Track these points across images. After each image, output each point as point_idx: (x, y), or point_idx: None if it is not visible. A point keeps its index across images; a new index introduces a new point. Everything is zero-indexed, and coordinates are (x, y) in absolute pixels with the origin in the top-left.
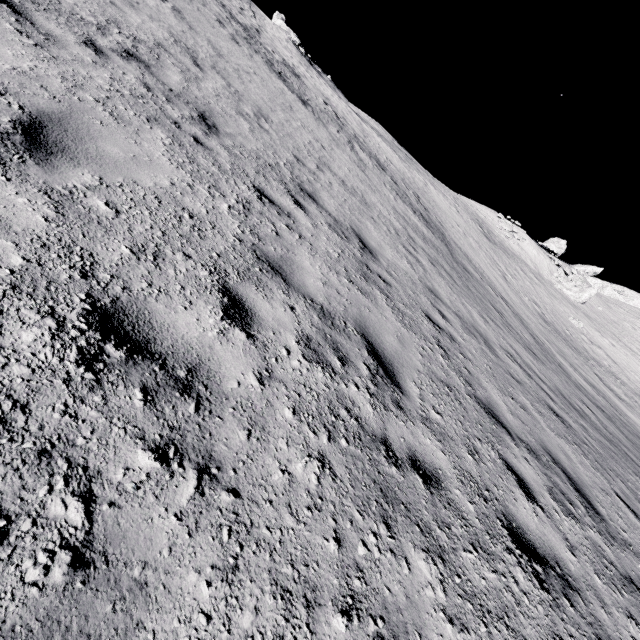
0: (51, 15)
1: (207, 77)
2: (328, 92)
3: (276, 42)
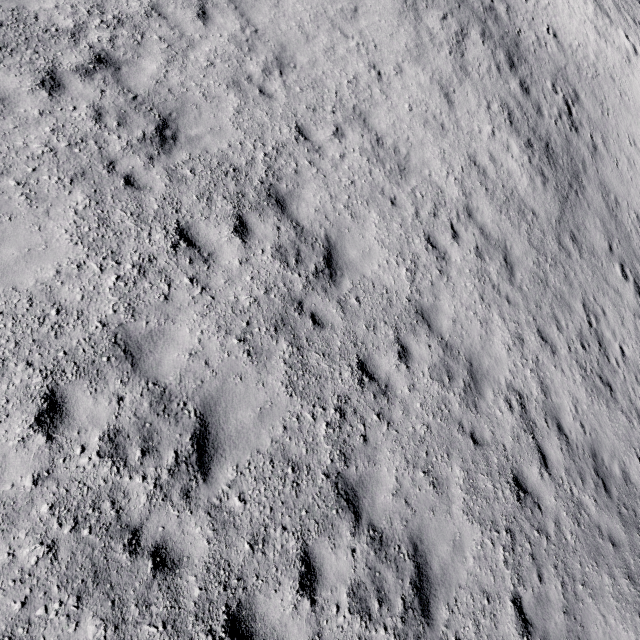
0: (16, 57)
1: (209, 32)
2: None
3: None
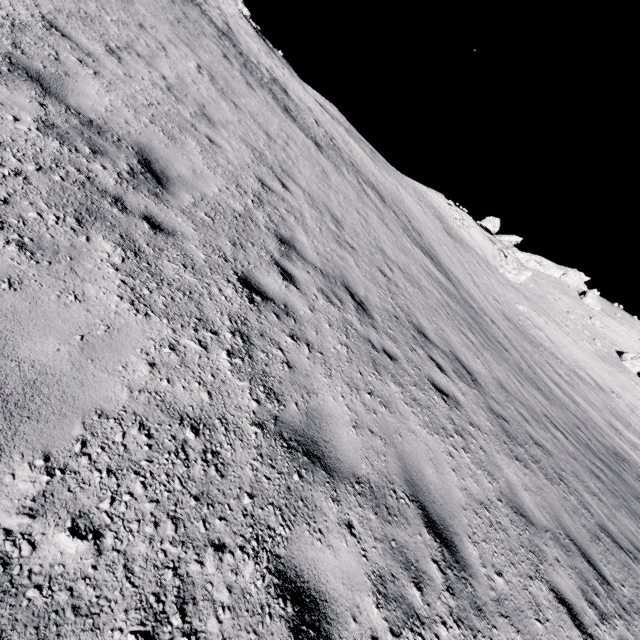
0: (249, 253)
1: (297, 200)
2: (301, 91)
3: (240, 30)
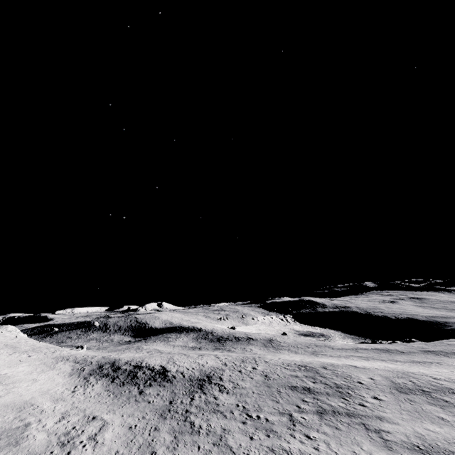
0: None
1: None
2: None
3: None
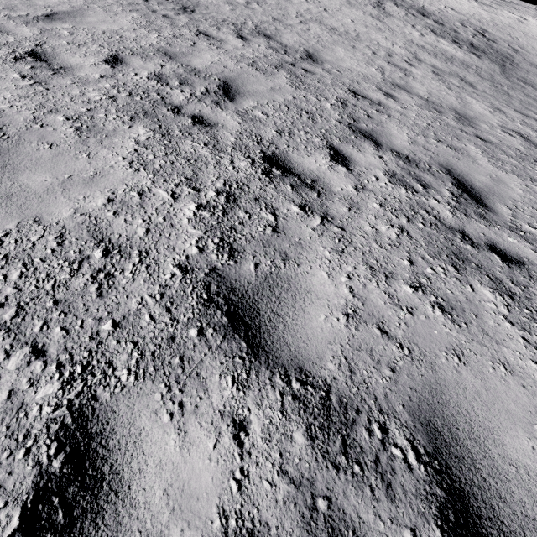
0: None
1: None
2: None
3: None
